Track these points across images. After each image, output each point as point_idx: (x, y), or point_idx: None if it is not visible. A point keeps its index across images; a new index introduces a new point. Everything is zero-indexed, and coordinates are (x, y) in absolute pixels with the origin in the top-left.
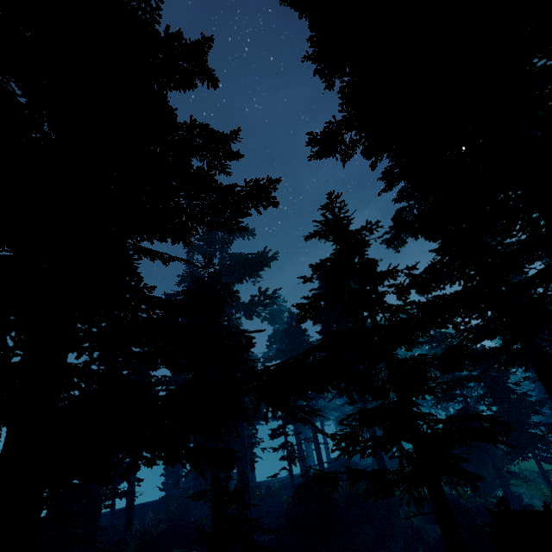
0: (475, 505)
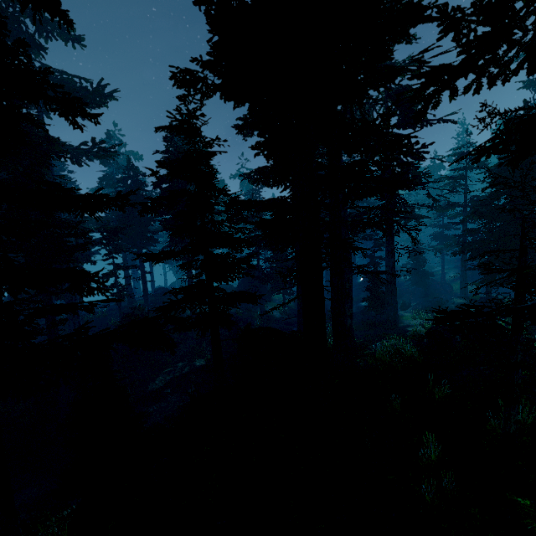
0: (244, 317)
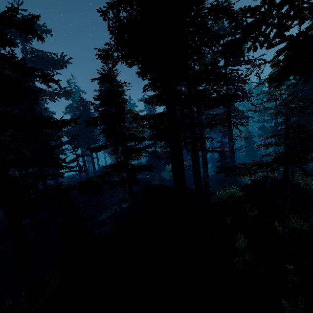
0: (149, 180)
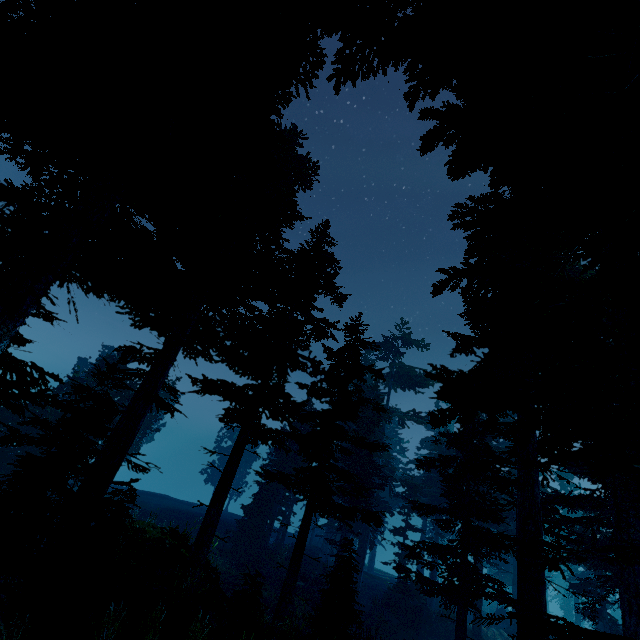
0: None
